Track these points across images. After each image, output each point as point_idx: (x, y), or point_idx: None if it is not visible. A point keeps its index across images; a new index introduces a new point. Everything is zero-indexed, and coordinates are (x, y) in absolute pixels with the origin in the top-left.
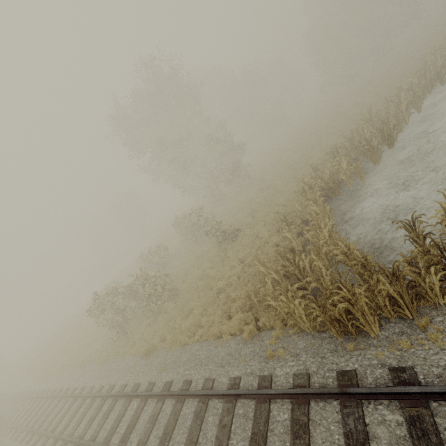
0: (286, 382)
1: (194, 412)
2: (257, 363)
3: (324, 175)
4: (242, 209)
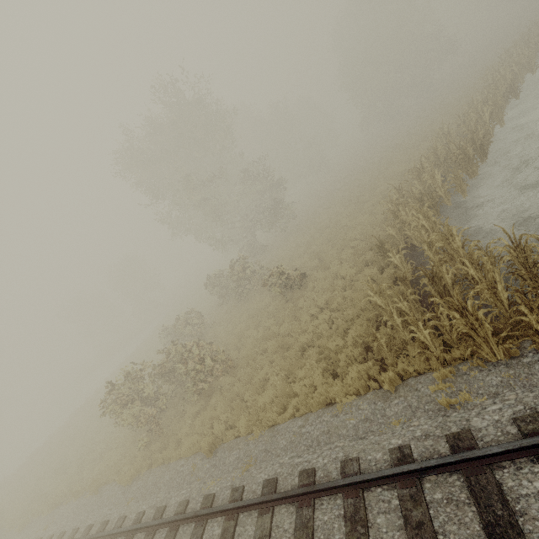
0: (505, 434)
1: (344, 516)
2: (427, 420)
3: (415, 193)
4: (298, 255)
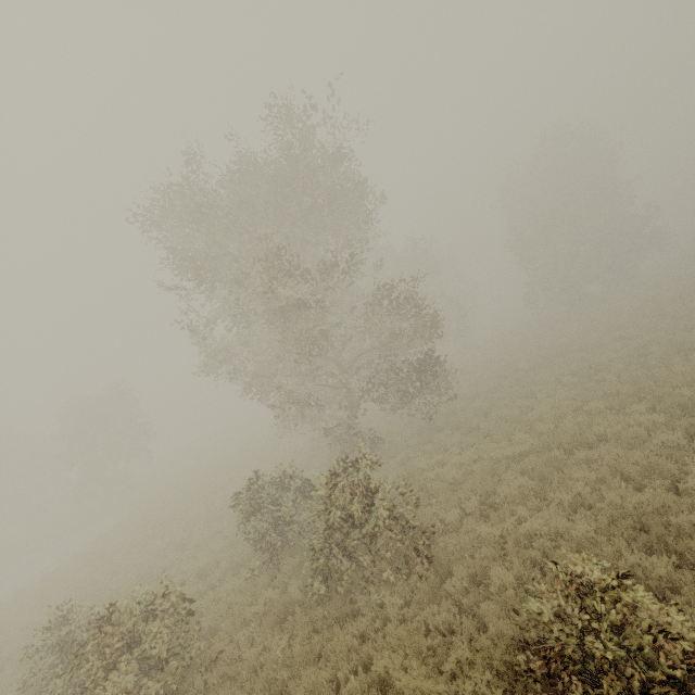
0: None
1: None
2: None
3: None
4: (520, 495)
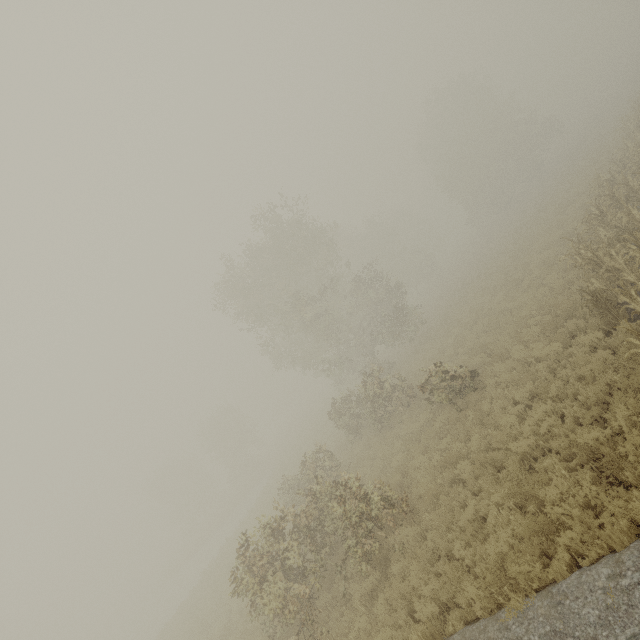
0: None
1: None
2: None
3: (609, 237)
4: (448, 358)
